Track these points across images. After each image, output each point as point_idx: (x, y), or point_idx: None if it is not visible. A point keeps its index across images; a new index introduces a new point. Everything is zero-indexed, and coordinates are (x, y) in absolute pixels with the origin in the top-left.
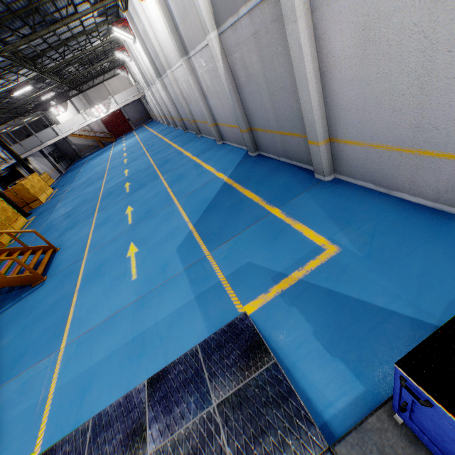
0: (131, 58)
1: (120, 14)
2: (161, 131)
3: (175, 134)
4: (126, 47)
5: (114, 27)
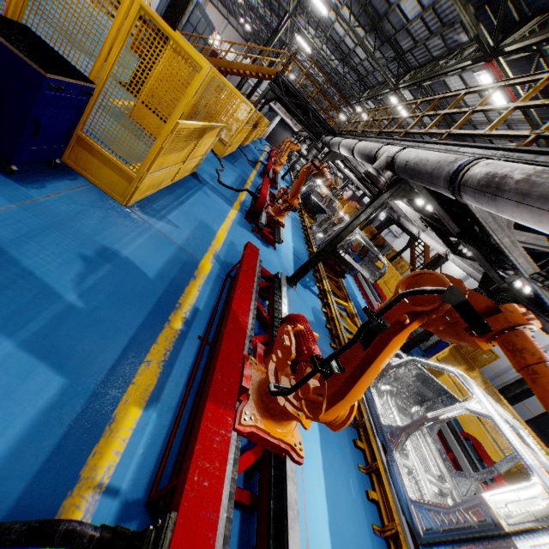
0: None
1: None
2: None
3: None
4: None
5: None
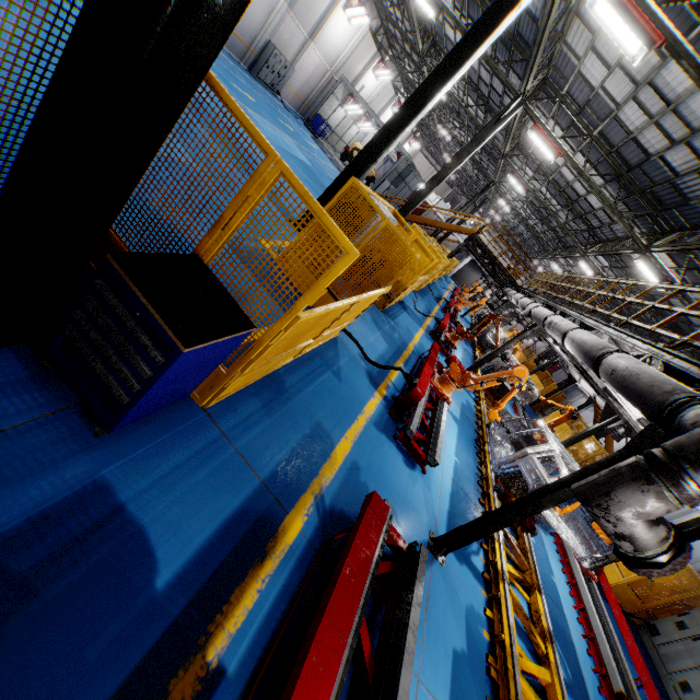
0: None
1: None
2: None
3: None
4: None
5: None
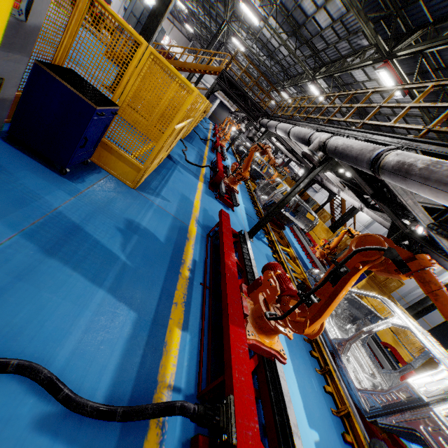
0: None
1: None
2: None
3: None
4: None
5: None
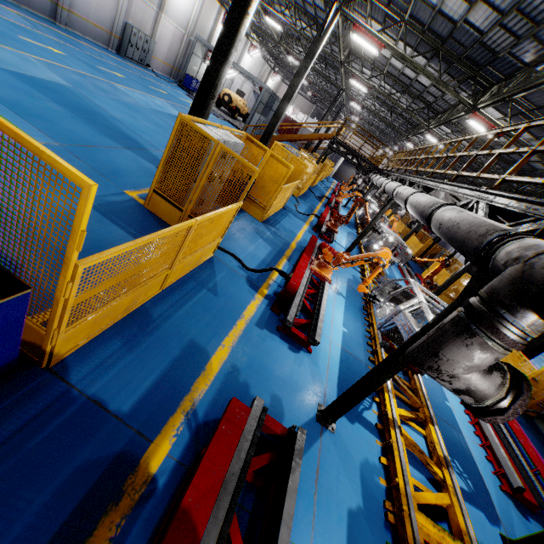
0: None
1: None
2: None
3: None
4: None
5: None
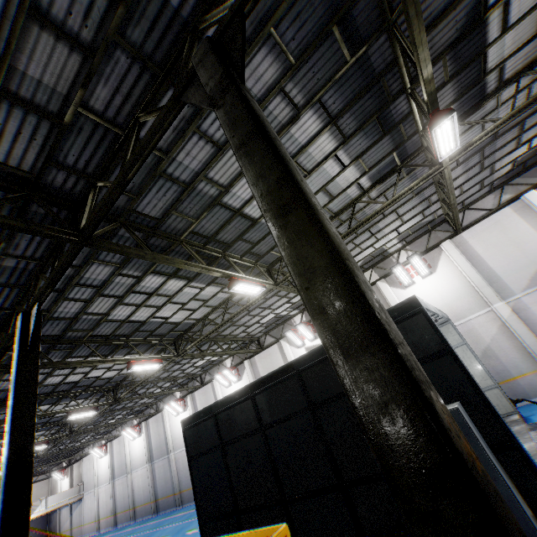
0: (109, 454)
1: (129, 422)
2: (103, 532)
3: (140, 521)
4: (110, 445)
5: (129, 428)
